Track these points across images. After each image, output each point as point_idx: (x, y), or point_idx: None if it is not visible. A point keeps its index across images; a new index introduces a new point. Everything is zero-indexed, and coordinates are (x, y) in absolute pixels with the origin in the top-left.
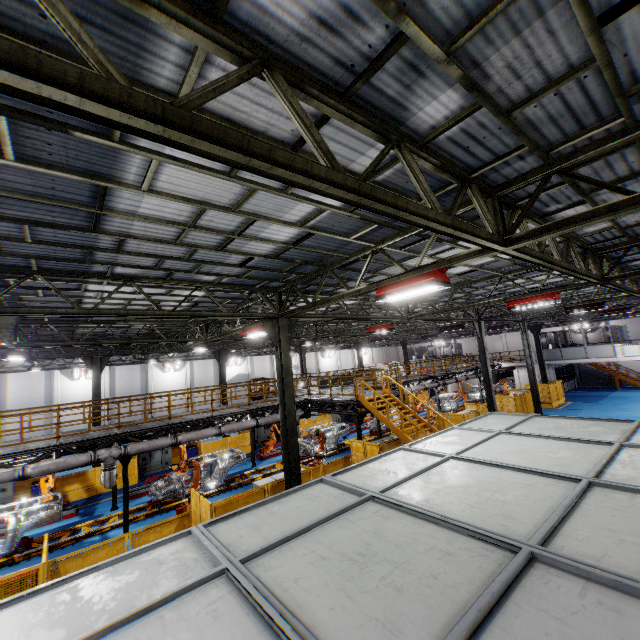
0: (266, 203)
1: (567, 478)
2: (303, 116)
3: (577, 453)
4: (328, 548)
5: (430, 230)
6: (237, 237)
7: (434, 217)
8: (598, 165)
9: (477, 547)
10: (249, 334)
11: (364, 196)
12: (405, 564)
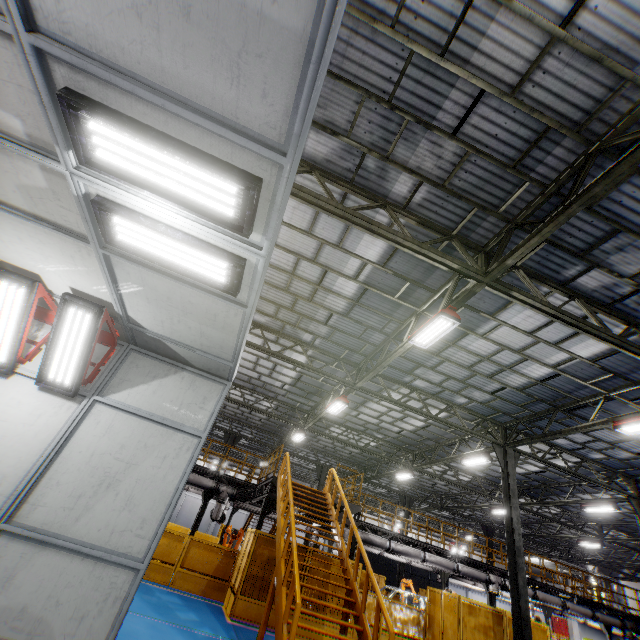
0: None
1: None
2: None
3: None
4: None
5: None
6: None
7: None
8: None
9: None
10: None
11: None
12: None
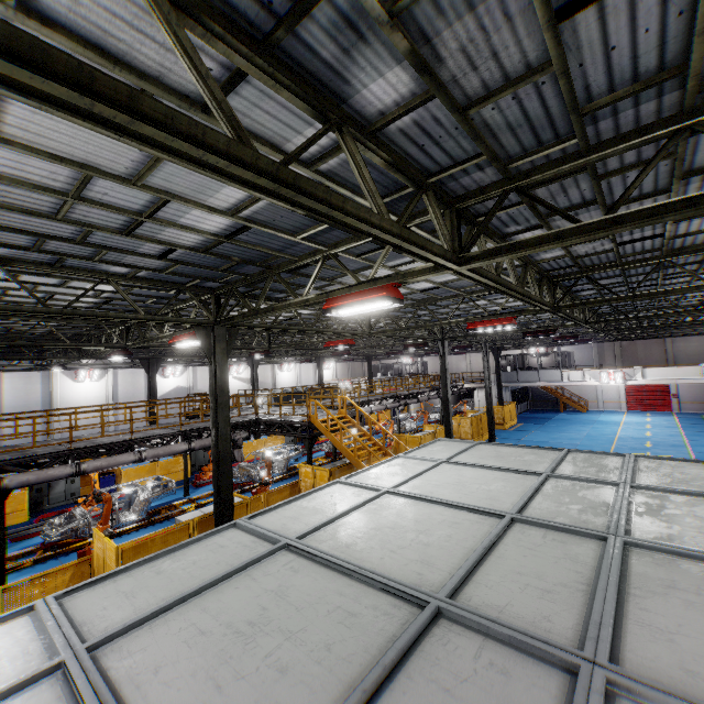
0: (180, 179)
1: (493, 514)
2: (196, 59)
3: (509, 485)
4: (214, 618)
5: (374, 238)
6: (147, 220)
7: (378, 223)
8: (555, 188)
9: (385, 604)
10: (178, 342)
11: (284, 184)
12: (300, 633)
